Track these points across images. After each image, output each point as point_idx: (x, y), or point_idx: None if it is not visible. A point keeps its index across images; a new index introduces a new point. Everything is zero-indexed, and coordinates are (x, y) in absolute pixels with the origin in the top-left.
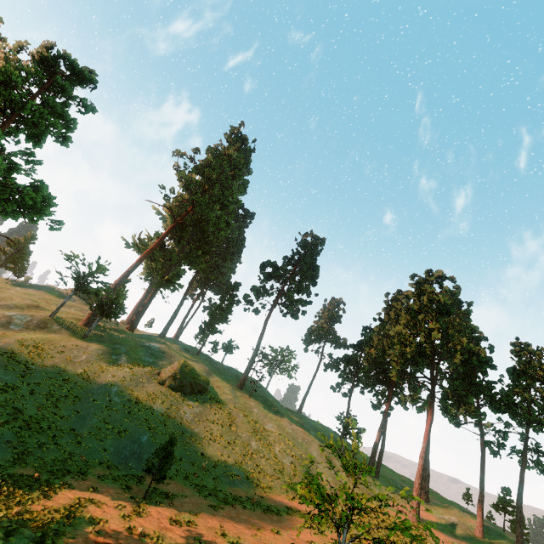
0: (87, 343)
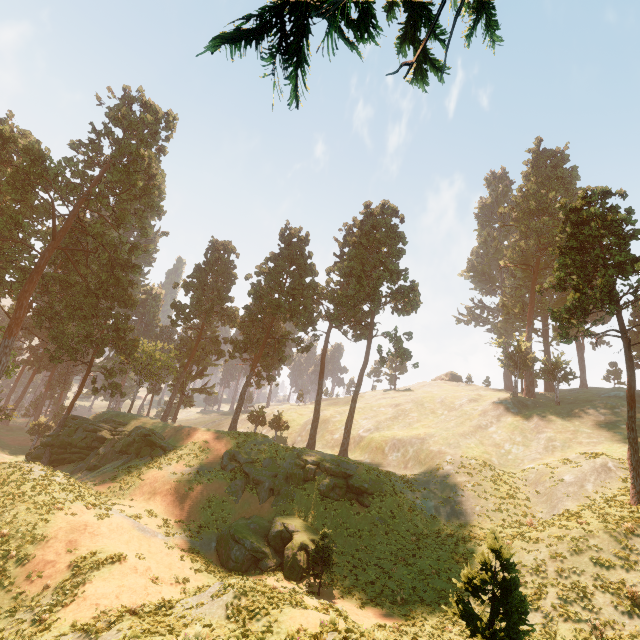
0: (577, 406)
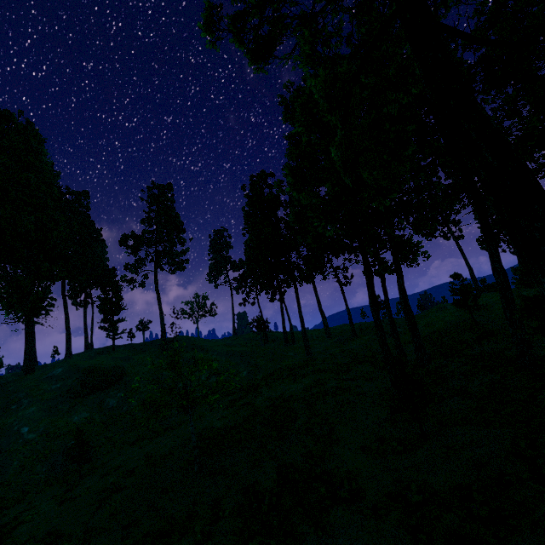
0: None
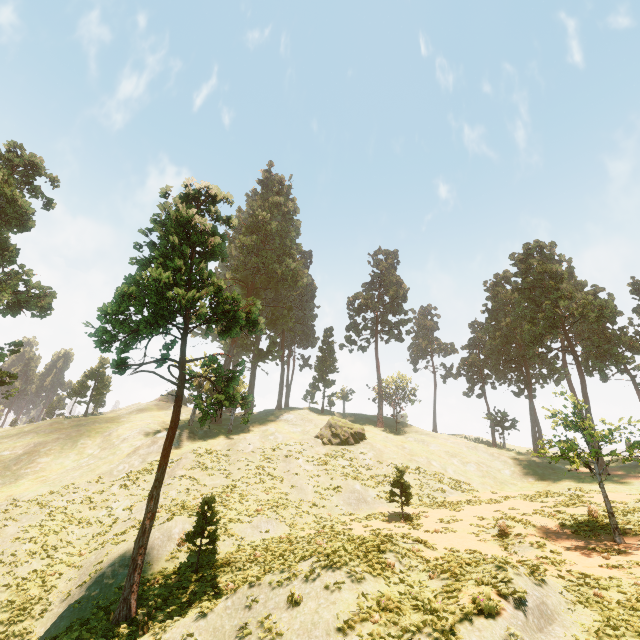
0: (241, 435)
